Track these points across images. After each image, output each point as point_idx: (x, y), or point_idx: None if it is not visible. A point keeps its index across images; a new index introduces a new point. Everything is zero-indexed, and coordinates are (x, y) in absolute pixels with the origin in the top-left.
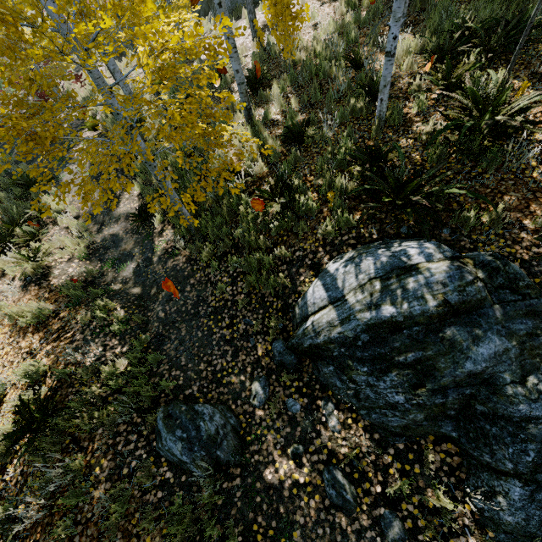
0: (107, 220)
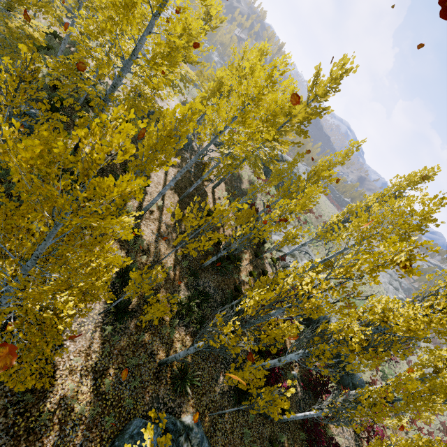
0: None
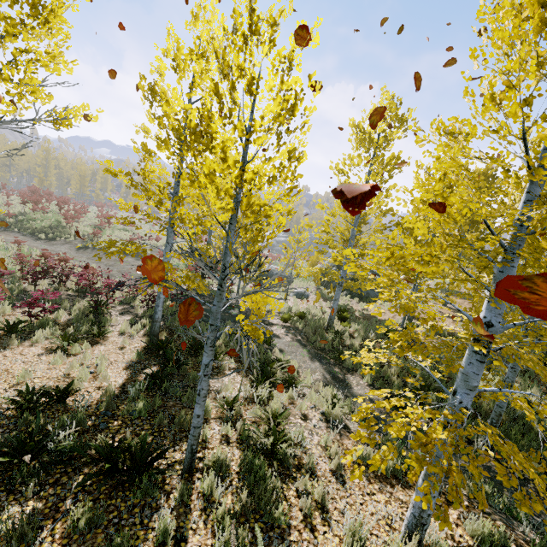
0: (351, 396)
